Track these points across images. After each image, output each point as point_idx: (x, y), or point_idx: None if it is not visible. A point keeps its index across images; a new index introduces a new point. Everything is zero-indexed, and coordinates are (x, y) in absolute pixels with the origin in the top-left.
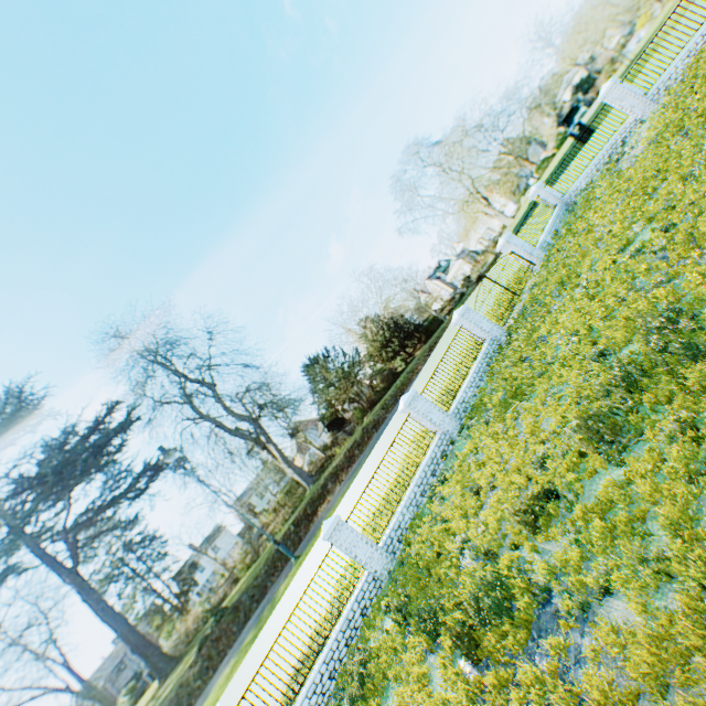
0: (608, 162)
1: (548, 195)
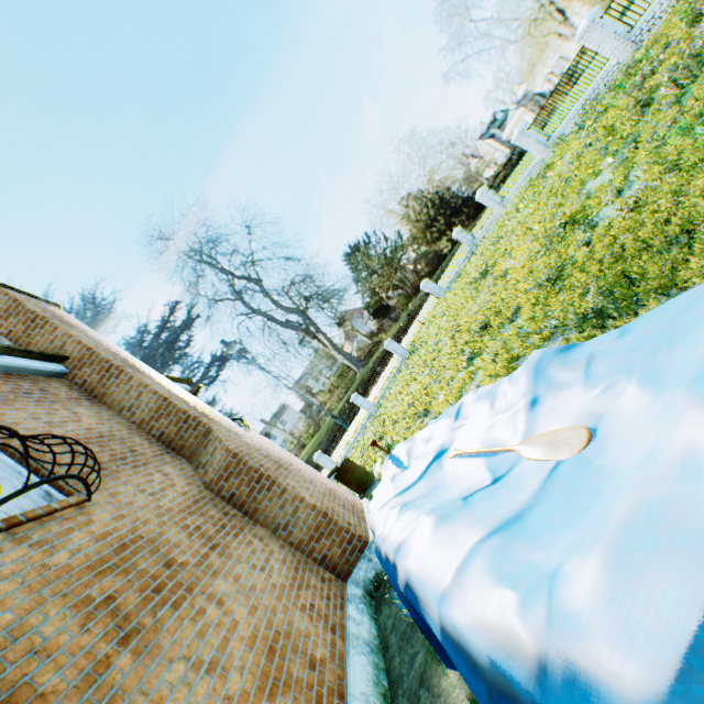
0: (485, 238)
1: (463, 239)
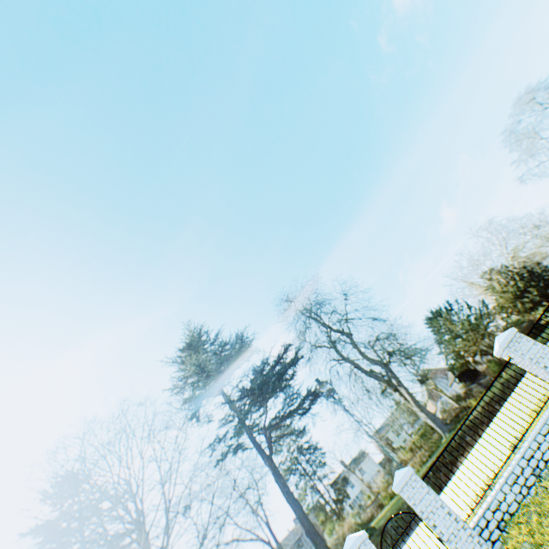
0: None
1: None
